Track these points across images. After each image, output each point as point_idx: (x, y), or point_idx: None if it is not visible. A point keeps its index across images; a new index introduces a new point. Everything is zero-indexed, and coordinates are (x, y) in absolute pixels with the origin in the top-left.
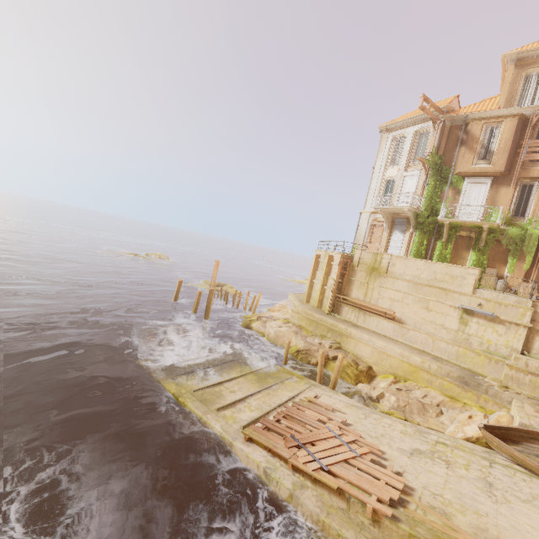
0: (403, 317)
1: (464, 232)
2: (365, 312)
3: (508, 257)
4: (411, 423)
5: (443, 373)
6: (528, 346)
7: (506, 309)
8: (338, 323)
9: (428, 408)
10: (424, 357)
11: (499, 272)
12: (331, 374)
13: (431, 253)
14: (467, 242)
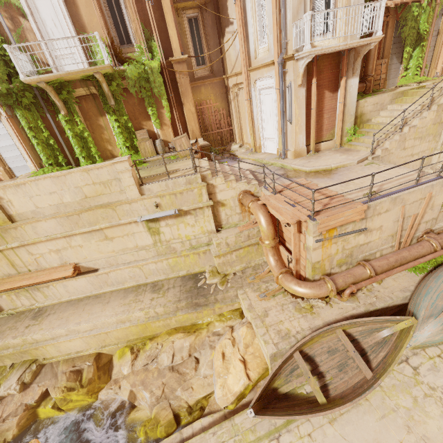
0: (90, 264)
1: (81, 90)
2: (36, 288)
3: (147, 109)
4: None
5: (172, 310)
6: (218, 220)
7: (183, 196)
8: (4, 343)
9: (184, 370)
10: (144, 301)
11: (150, 130)
12: (55, 417)
13: (64, 138)
14: (95, 104)
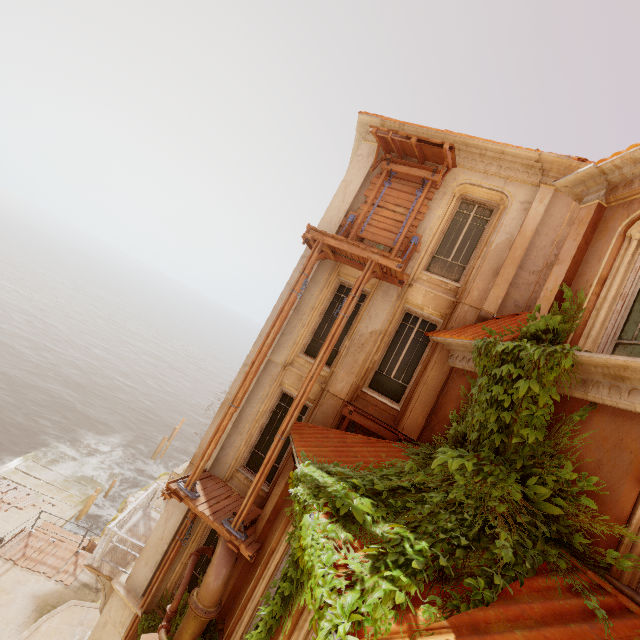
0: None
1: None
2: None
3: None
4: None
5: None
6: None
7: None
8: None
9: None
10: None
11: None
12: None
13: None
14: None
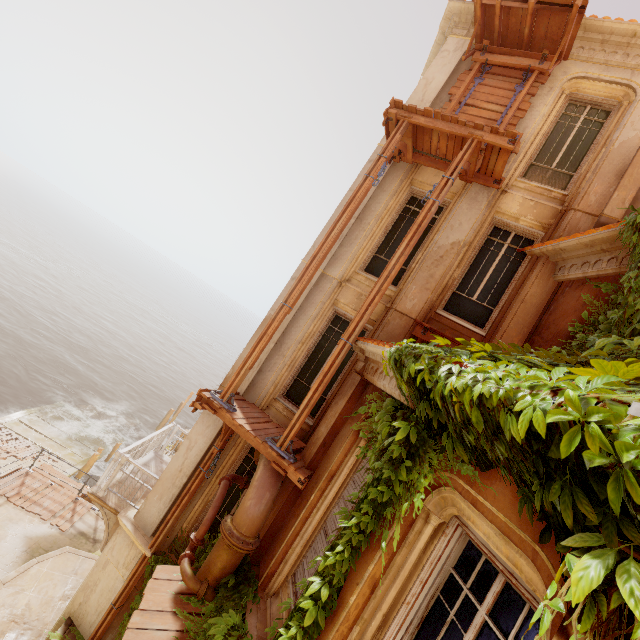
0: None
1: None
2: None
3: None
4: None
5: None
6: None
7: None
8: None
9: None
10: None
11: None
12: None
13: None
14: None
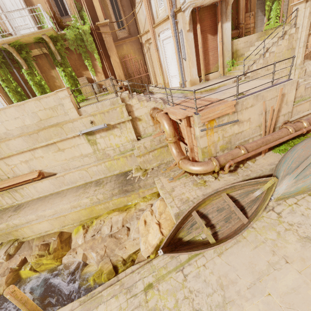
0: (50, 169)
1: (36, 51)
2: (14, 189)
3: (84, 61)
4: (118, 282)
5: (109, 196)
6: (138, 132)
7: (110, 114)
8: None
9: (119, 236)
10: (90, 192)
11: (88, 77)
12: (33, 276)
13: (28, 87)
14: (47, 61)
